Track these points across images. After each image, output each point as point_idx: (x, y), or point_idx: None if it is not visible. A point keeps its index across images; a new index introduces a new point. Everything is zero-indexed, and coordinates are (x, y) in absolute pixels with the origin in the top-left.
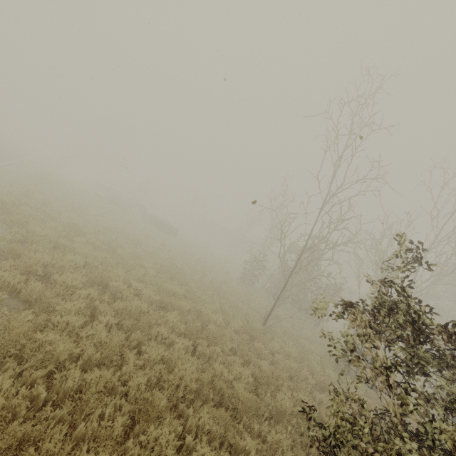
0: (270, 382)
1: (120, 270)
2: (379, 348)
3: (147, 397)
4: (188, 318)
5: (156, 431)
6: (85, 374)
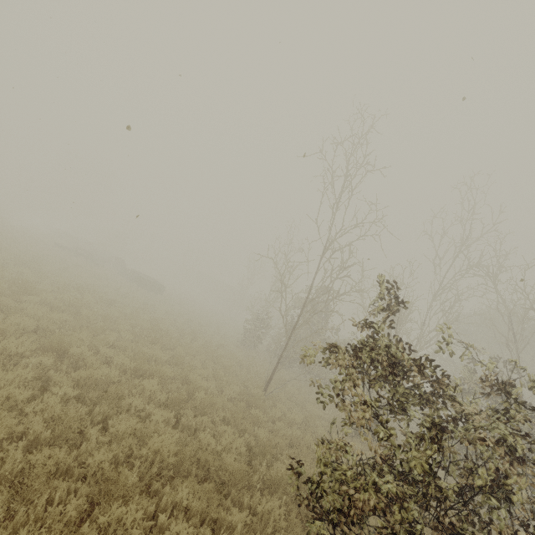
0: (266, 451)
1: (85, 334)
2: (357, 387)
3: (111, 475)
4: (172, 387)
5: (119, 509)
6: (29, 454)
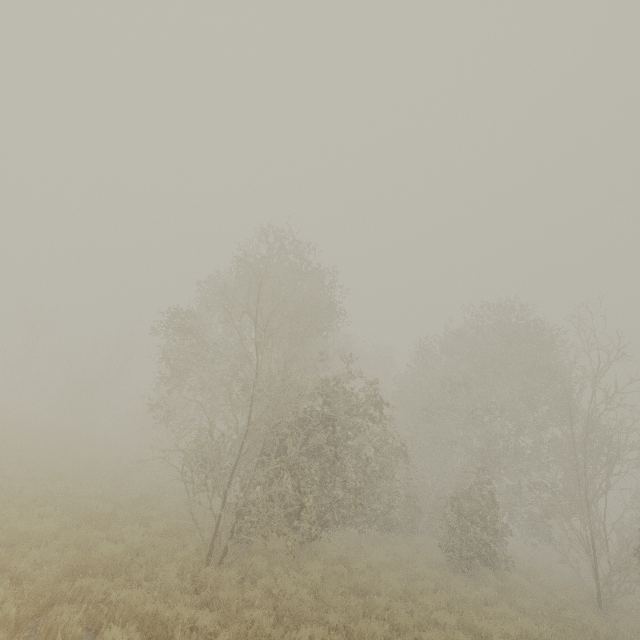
0: None
1: None
2: None
3: None
4: None
5: None
6: None
